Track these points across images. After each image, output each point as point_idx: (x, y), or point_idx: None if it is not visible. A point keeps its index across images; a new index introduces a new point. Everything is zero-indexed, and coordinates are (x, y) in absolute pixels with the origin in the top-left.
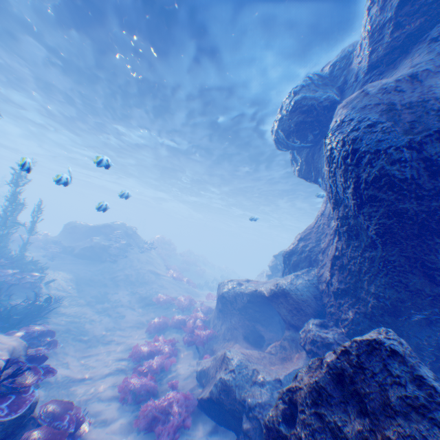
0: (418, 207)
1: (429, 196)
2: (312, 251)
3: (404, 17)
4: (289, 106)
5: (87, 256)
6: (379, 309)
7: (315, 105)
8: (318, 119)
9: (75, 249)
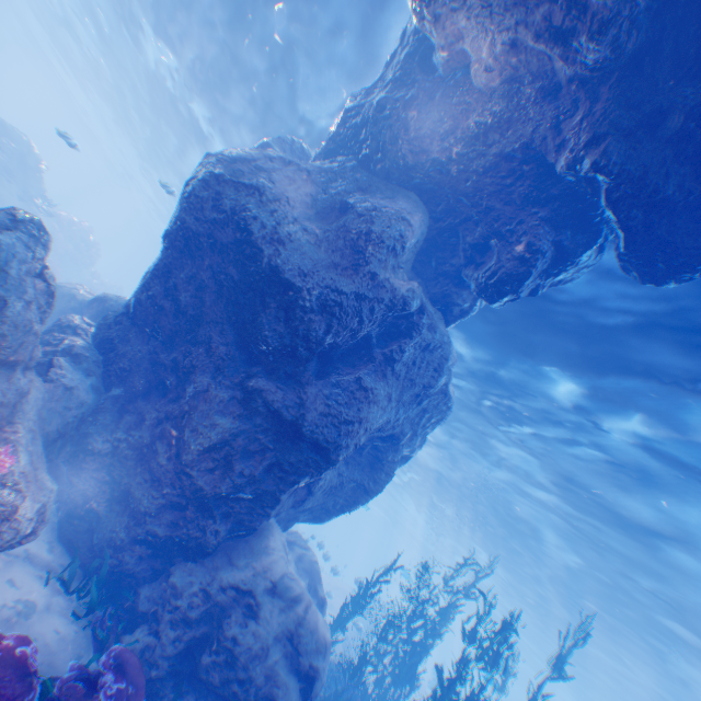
0: (193, 224)
1: (203, 222)
2: None
3: (337, 136)
4: (258, 145)
5: None
6: (128, 310)
7: None
8: None
9: None
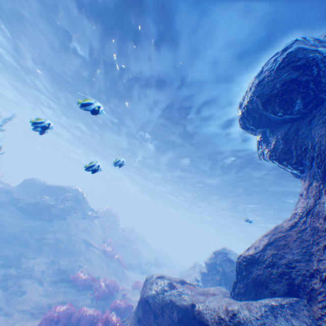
0: None
1: None
2: (294, 267)
3: None
4: (276, 63)
5: (29, 211)
6: None
7: (318, 59)
8: (318, 81)
9: (21, 201)
